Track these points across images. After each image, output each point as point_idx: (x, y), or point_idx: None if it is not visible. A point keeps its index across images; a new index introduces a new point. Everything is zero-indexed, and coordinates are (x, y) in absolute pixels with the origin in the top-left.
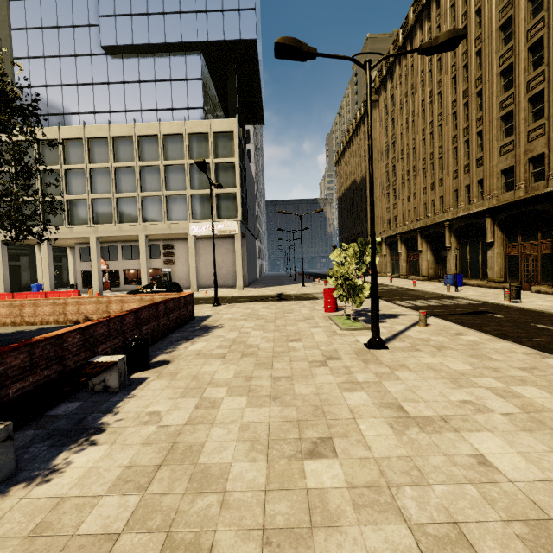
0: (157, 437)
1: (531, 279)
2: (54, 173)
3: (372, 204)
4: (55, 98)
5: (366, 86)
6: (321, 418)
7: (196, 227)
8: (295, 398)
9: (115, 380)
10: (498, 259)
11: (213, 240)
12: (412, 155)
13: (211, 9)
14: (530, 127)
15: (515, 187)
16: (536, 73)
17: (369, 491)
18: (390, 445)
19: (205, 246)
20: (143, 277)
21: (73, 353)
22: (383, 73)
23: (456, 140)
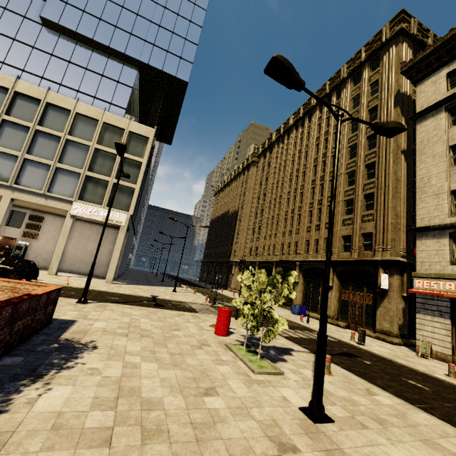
0: None
1: (357, 322)
2: None
3: (331, 242)
4: None
5: (337, 133)
6: None
7: (80, 207)
8: None
9: None
10: (334, 300)
11: (105, 227)
12: (278, 206)
13: (158, 45)
14: (364, 213)
15: (351, 250)
16: (369, 181)
17: None
18: None
19: (81, 229)
20: None
21: None
22: (265, 146)
23: (312, 206)
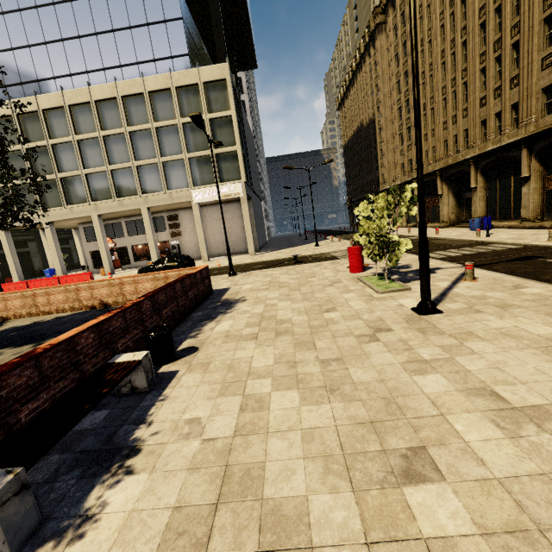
0: (204, 458)
1: None
2: (42, 150)
3: (419, 139)
4: (25, 62)
5: None
6: (400, 417)
7: (199, 194)
8: (356, 389)
9: (142, 380)
10: (534, 196)
11: (221, 206)
12: (429, 84)
13: None
14: None
15: None
16: None
17: (515, 540)
18: (508, 455)
19: (210, 213)
20: (151, 252)
21: (90, 355)
22: None
23: (484, 58)
